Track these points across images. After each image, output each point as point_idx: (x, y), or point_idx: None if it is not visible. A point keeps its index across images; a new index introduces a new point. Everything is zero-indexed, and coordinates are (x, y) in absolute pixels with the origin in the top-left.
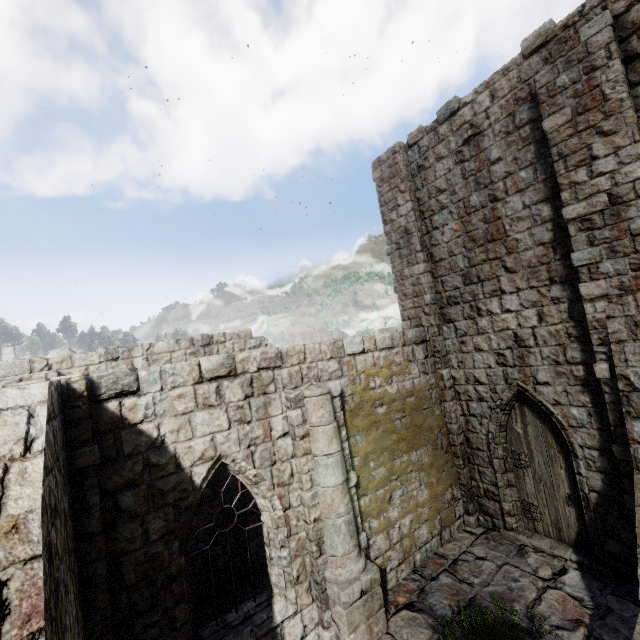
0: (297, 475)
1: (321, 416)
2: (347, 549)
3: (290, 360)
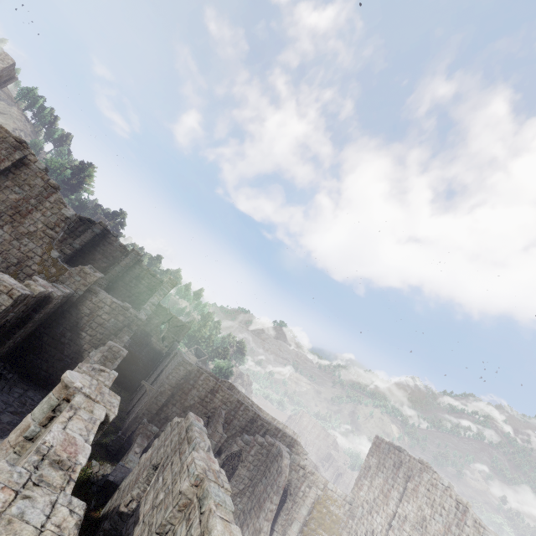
0: (298, 503)
1: (312, 496)
2: (296, 531)
3: (315, 476)
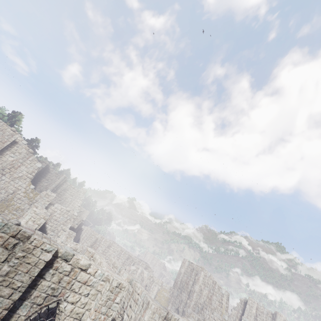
0: (150, 293)
1: (156, 289)
2: None
3: (157, 280)
